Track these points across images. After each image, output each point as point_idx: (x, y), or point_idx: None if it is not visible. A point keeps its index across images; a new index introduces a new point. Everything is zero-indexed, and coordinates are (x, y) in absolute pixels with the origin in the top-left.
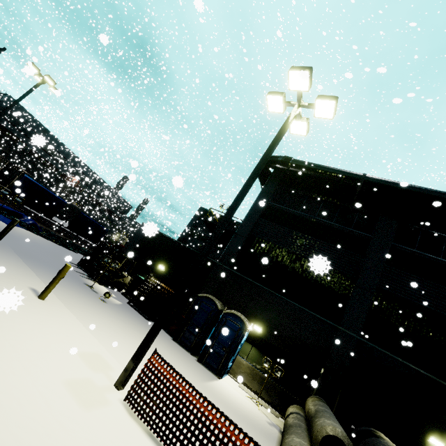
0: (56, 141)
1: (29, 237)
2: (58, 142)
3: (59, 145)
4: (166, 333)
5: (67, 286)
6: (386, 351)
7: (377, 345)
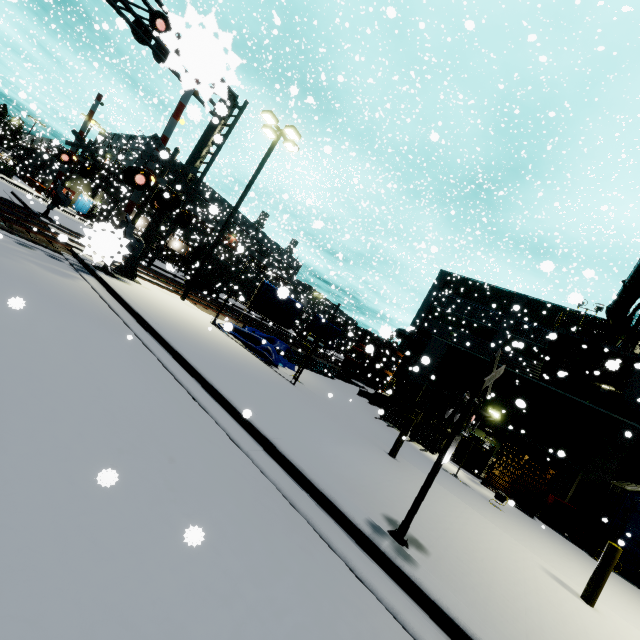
0: (207, 190)
1: (318, 385)
2: (209, 191)
3: (211, 195)
4: (568, 540)
5: (473, 502)
6: None
7: None
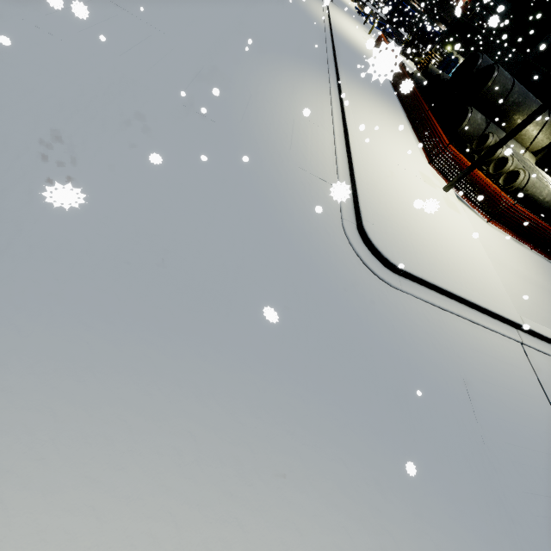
0: None
1: None
2: None
3: None
4: None
5: None
6: (539, 66)
7: (541, 65)
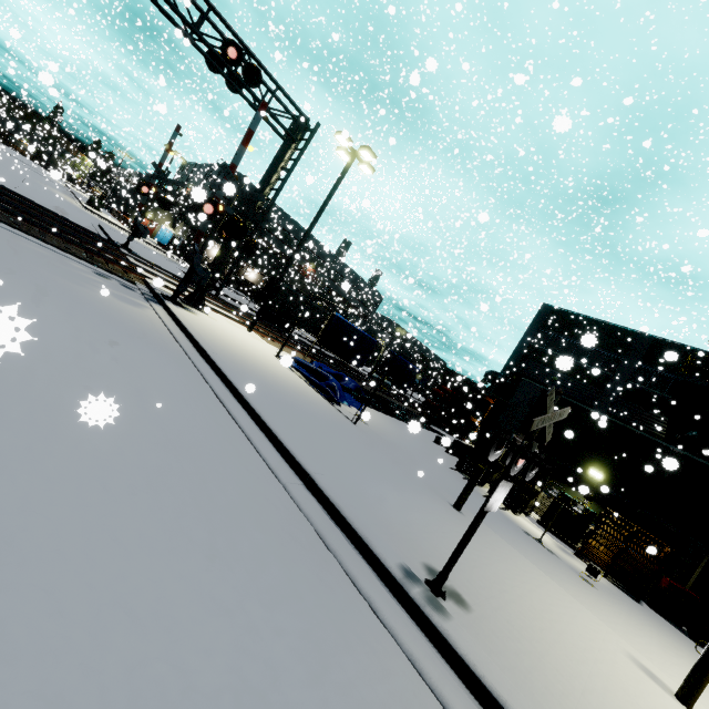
0: (284, 218)
1: (387, 428)
2: (287, 218)
3: (289, 223)
4: (685, 635)
5: (555, 572)
6: None
7: None
